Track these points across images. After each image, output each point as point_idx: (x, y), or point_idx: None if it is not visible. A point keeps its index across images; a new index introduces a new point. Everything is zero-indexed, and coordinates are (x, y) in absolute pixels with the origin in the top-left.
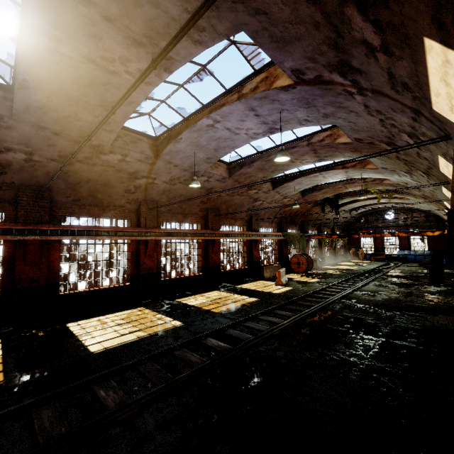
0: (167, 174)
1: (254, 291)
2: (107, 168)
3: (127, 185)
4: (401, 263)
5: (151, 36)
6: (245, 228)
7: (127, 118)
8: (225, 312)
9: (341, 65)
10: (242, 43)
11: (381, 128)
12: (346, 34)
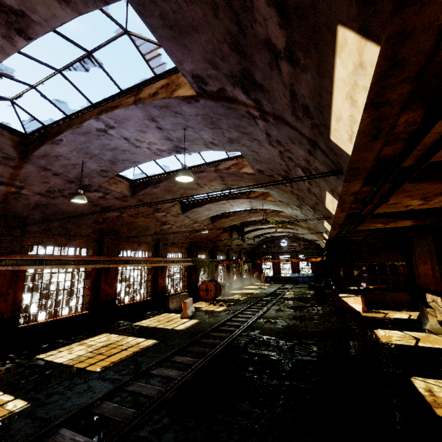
0: (43, 184)
1: (154, 330)
2: None
3: None
4: (293, 285)
5: None
6: (151, 254)
7: None
8: (106, 369)
9: (244, 77)
10: (138, 36)
11: (280, 161)
12: (248, 28)
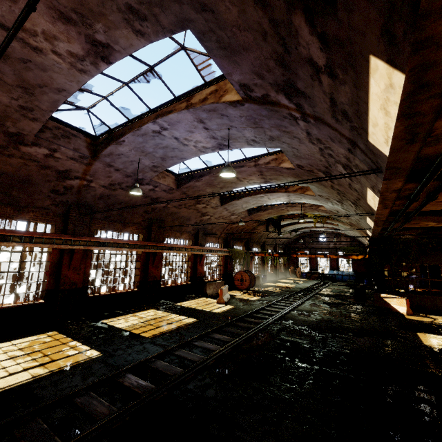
0: (107, 178)
1: (194, 310)
2: (28, 162)
3: (54, 184)
4: (331, 282)
5: (82, 13)
6: (191, 242)
7: (56, 108)
8: (156, 337)
9: (287, 86)
10: (192, 51)
11: (320, 157)
12: (293, 49)
